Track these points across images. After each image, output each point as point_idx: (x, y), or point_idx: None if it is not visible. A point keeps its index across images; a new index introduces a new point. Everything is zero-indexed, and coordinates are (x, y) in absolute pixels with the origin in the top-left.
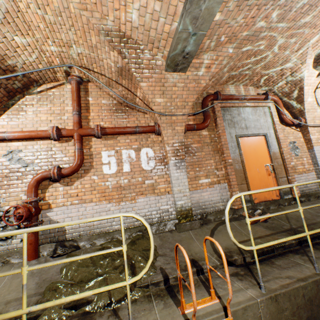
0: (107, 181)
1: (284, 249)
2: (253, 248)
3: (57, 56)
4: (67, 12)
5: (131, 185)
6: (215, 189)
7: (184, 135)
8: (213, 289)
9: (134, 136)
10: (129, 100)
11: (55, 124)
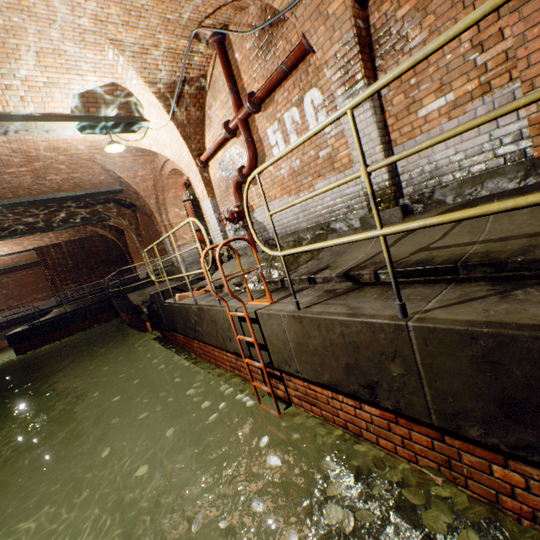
0: (281, 170)
1: (500, 273)
2: (277, 254)
3: (178, 40)
4: (127, 3)
5: (304, 166)
6: (468, 118)
7: (371, 4)
8: (268, 293)
9: (291, 80)
10: (269, 10)
11: (228, 118)
